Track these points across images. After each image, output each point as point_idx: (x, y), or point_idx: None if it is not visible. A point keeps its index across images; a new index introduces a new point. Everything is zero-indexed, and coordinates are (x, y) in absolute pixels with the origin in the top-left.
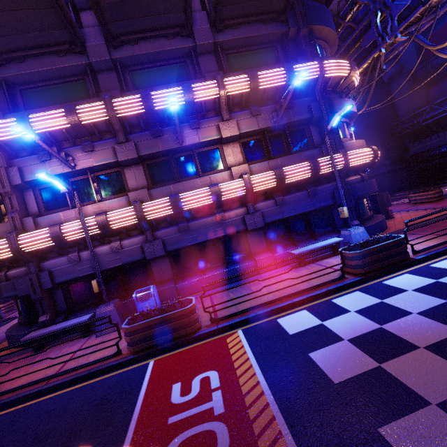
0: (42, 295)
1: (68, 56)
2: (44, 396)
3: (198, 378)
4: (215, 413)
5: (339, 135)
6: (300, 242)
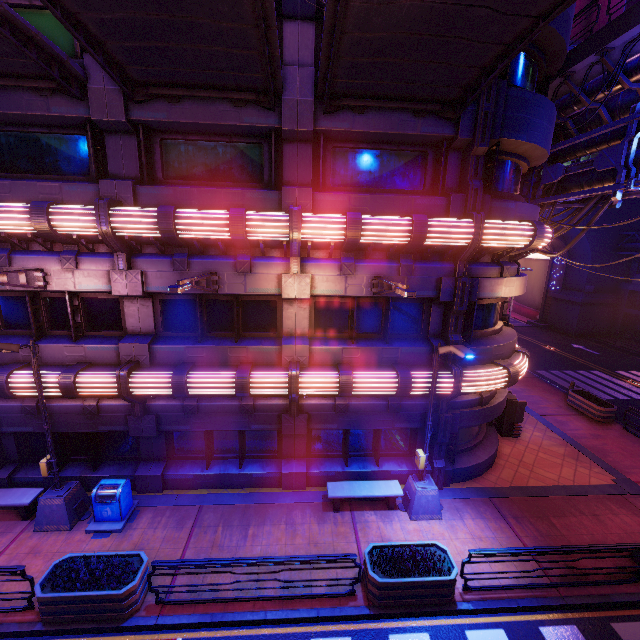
0: None
1: (57, 97)
2: None
3: None
4: None
5: (470, 333)
6: (356, 457)
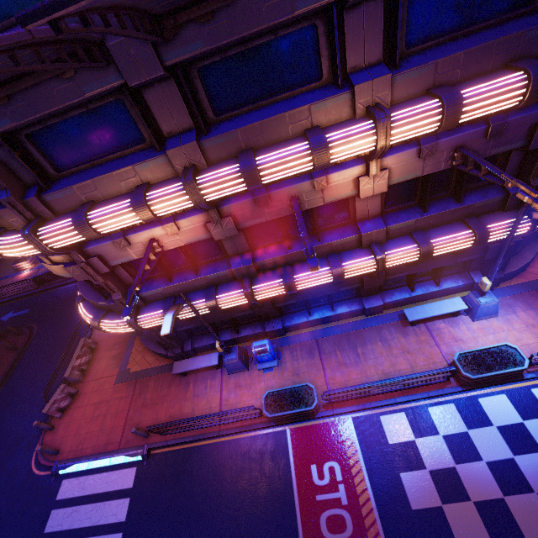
0: (171, 341)
1: (81, 73)
2: (222, 437)
3: (327, 466)
4: (342, 503)
5: None
6: (418, 283)
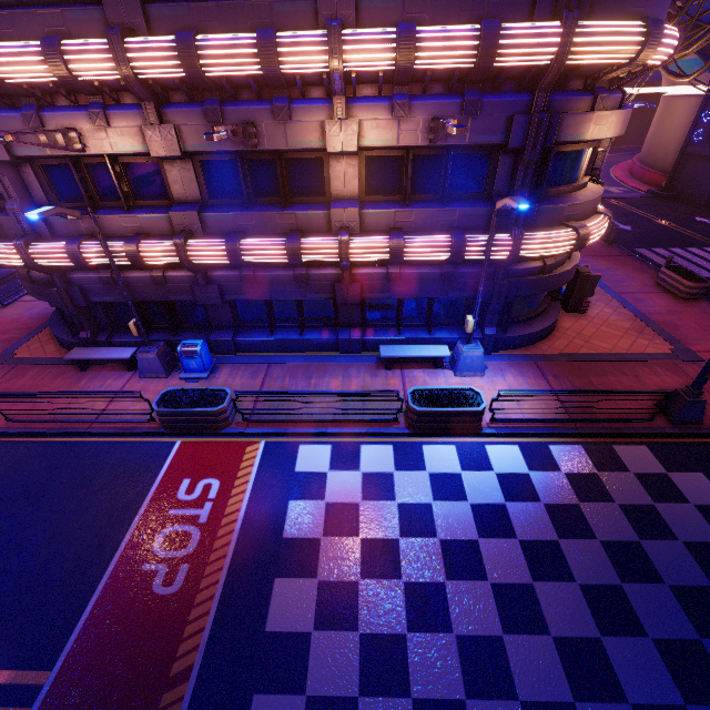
0: (78, 313)
1: None
2: (89, 437)
3: (204, 483)
4: (199, 521)
5: (541, 189)
6: (410, 327)
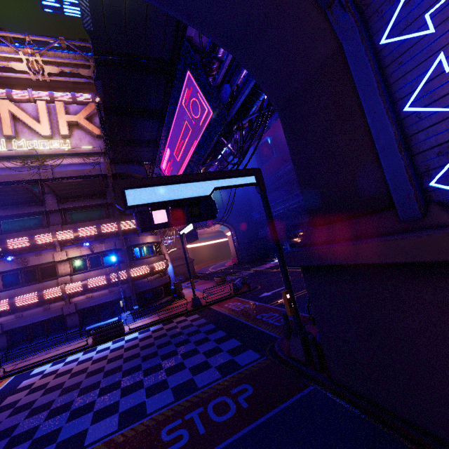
0: None
1: None
2: None
3: None
4: None
5: (134, 257)
6: (104, 319)
